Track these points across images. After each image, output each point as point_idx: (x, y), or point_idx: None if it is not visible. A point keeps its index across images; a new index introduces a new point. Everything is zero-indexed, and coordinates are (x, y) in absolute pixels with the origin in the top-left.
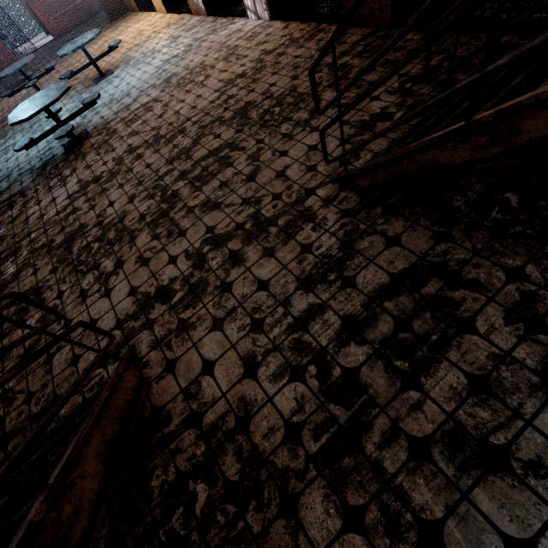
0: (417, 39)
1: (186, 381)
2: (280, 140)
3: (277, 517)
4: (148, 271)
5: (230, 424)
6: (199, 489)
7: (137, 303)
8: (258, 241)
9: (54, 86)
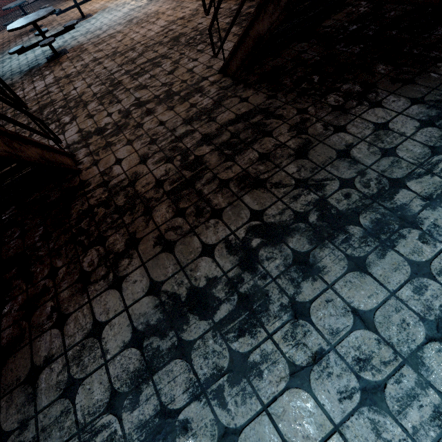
0: None
1: (104, 168)
2: (195, 53)
3: (140, 216)
4: (92, 120)
5: (125, 183)
6: (100, 210)
7: (81, 136)
8: (165, 103)
9: (44, 9)
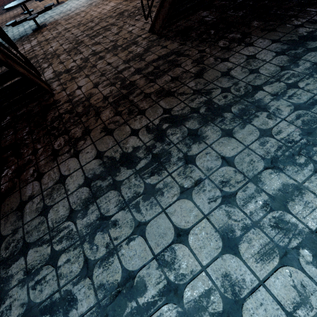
0: None
1: (69, 92)
2: (134, 21)
3: (92, 117)
4: (63, 65)
5: (83, 100)
6: (66, 116)
7: (55, 74)
8: (112, 52)
9: None
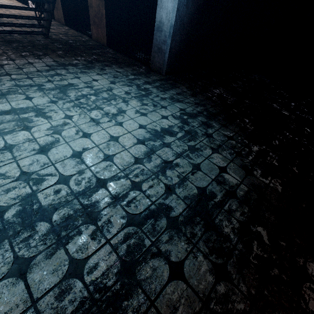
0: (66, 29)
1: None
2: None
3: None
4: None
5: None
6: None
7: None
8: None
9: None
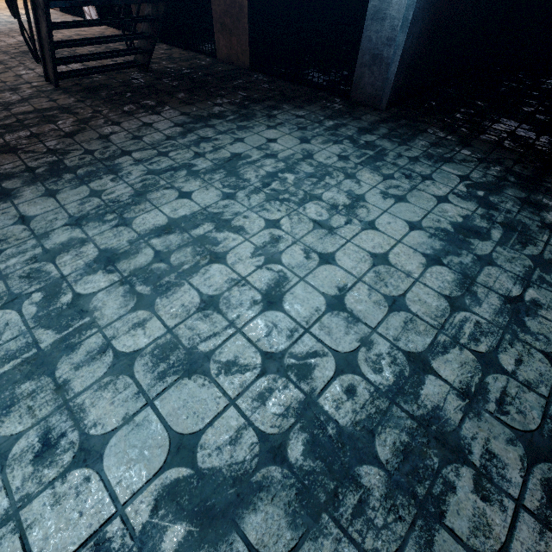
0: (165, 48)
1: None
2: (36, 65)
3: None
4: None
5: None
6: None
7: None
8: None
9: None
